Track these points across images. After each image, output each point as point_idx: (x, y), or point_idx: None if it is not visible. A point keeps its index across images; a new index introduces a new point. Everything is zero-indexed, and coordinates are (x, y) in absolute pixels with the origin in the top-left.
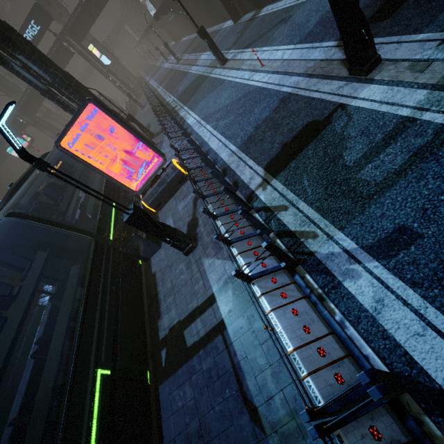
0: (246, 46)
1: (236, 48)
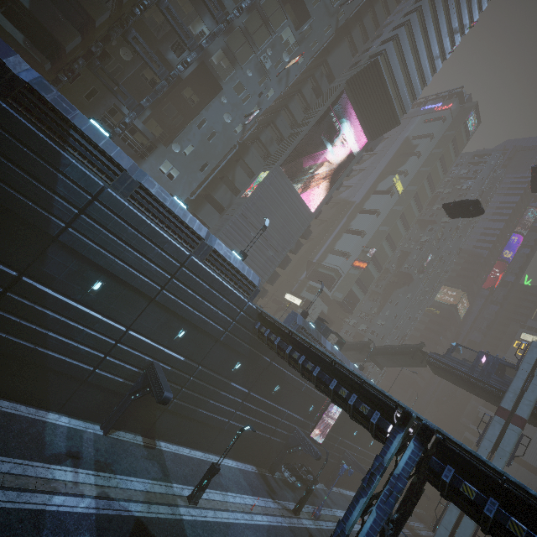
0: None
1: (182, 482)
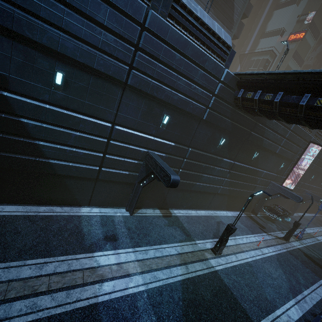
0: (216, 236)
1: (202, 238)
